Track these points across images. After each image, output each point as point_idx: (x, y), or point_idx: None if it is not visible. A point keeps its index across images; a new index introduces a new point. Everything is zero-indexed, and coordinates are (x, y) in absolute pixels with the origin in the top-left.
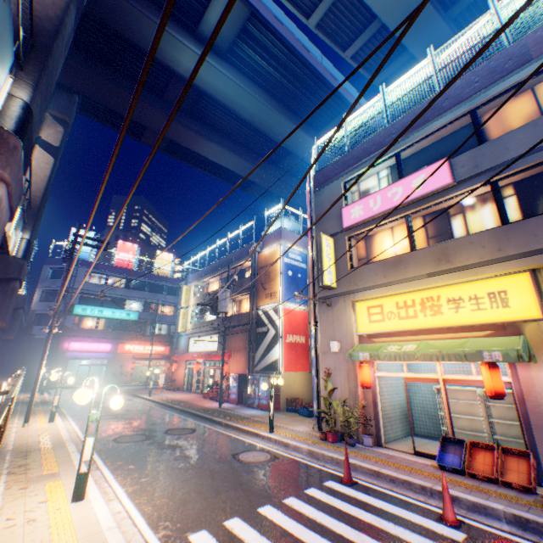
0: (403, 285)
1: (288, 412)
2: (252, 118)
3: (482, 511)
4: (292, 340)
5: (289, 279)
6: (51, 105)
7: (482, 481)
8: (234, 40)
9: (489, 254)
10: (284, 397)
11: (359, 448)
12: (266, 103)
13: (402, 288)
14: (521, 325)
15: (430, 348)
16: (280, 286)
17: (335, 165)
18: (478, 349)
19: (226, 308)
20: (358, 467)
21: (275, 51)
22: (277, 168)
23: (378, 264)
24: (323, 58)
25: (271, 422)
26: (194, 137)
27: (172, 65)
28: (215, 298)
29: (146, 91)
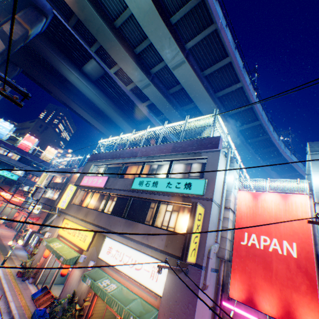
0: (75, 219)
1: None
2: (103, 109)
3: (11, 312)
4: None
5: None
6: (1, 68)
7: (35, 305)
8: (98, 78)
9: (93, 220)
10: None
11: (23, 282)
12: (110, 106)
13: (75, 220)
14: (84, 250)
15: (61, 248)
16: None
17: (96, 155)
18: (62, 254)
19: (38, 196)
20: (4, 288)
21: (117, 89)
22: (118, 132)
23: (77, 206)
24: None
25: (5, 260)
26: (76, 105)
27: (66, 76)
28: (37, 189)
29: (56, 78)
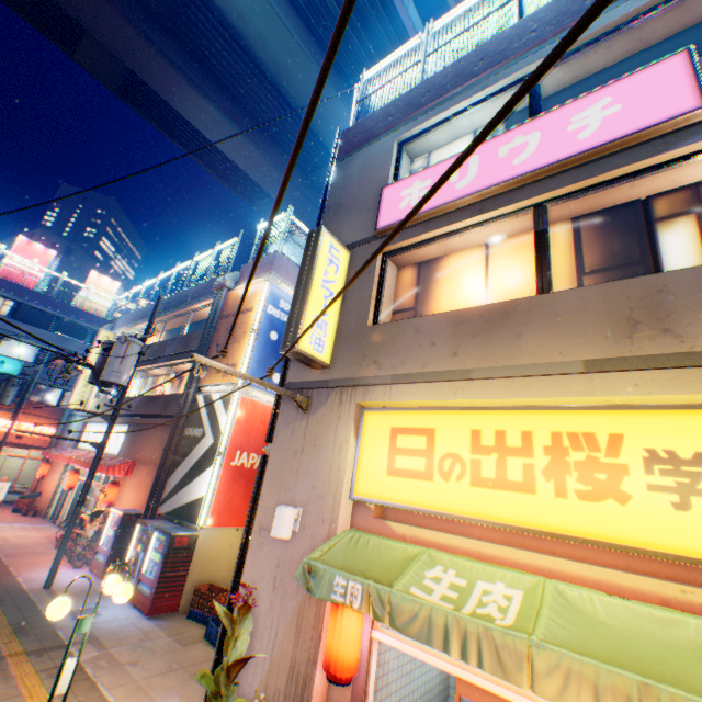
0: (505, 384)
1: (189, 624)
2: (275, 66)
3: None
4: (245, 463)
5: (270, 346)
6: None
7: None
8: None
9: None
10: (196, 582)
11: None
12: (303, 44)
13: (501, 391)
14: None
15: (584, 633)
16: (246, 354)
17: (391, 107)
18: None
19: (119, 375)
20: None
21: None
22: (309, 180)
23: (445, 319)
24: (411, 5)
25: None
26: (170, 72)
27: None
28: (109, 352)
29: None
